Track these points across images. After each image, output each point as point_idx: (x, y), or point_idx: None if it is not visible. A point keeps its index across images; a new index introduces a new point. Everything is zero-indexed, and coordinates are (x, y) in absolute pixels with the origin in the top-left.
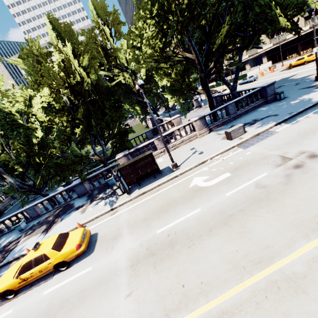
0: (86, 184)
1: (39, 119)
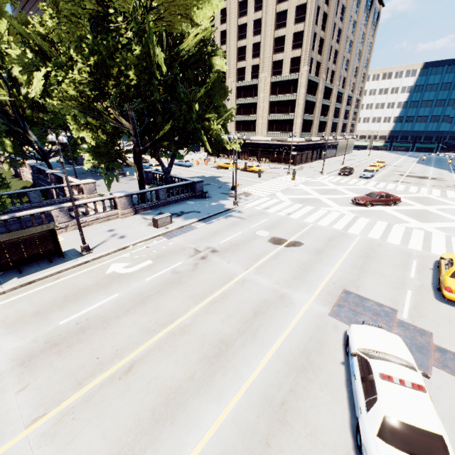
0: None
1: None
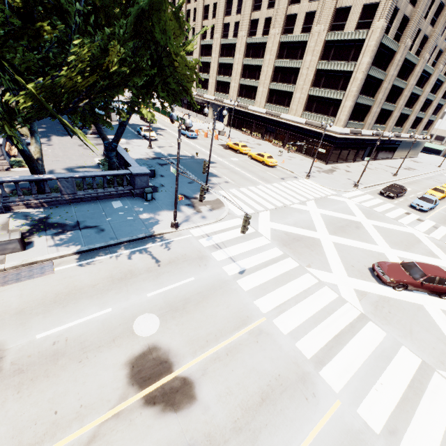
0: None
1: None
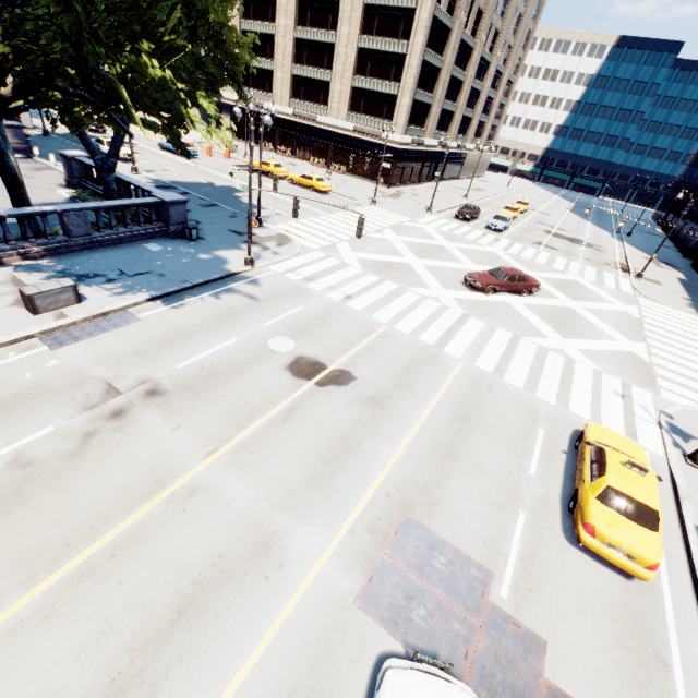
0: None
1: None
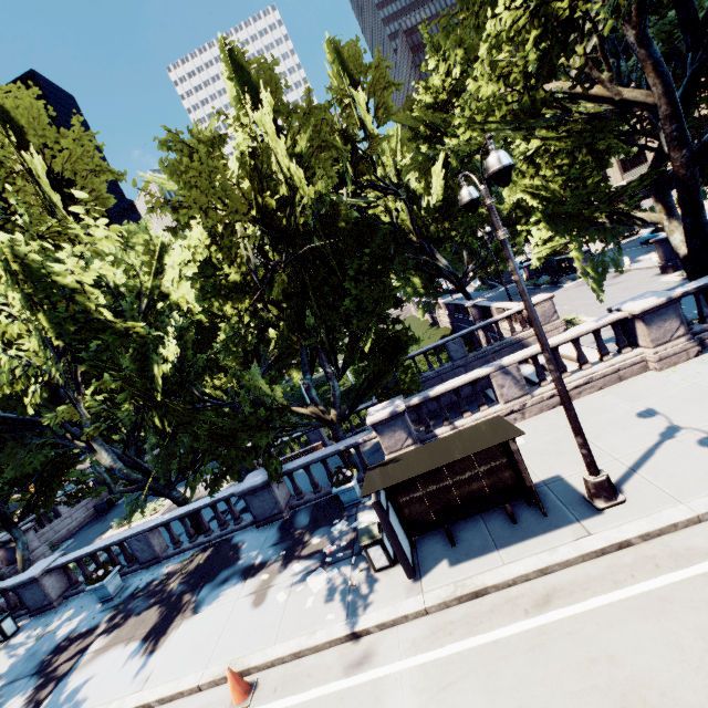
0: (280, 488)
1: (173, 304)
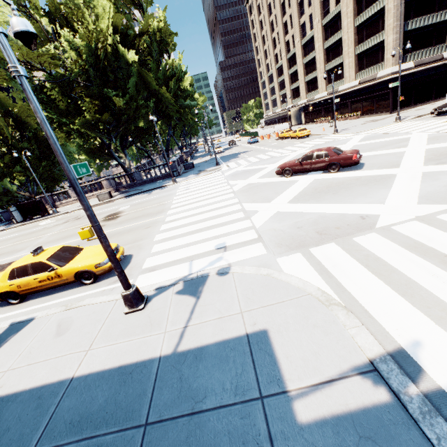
0: None
1: None
